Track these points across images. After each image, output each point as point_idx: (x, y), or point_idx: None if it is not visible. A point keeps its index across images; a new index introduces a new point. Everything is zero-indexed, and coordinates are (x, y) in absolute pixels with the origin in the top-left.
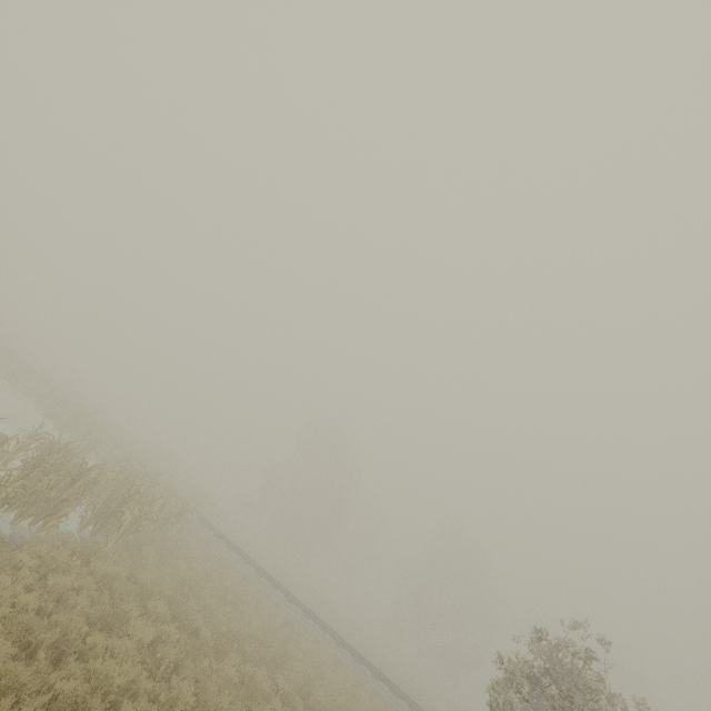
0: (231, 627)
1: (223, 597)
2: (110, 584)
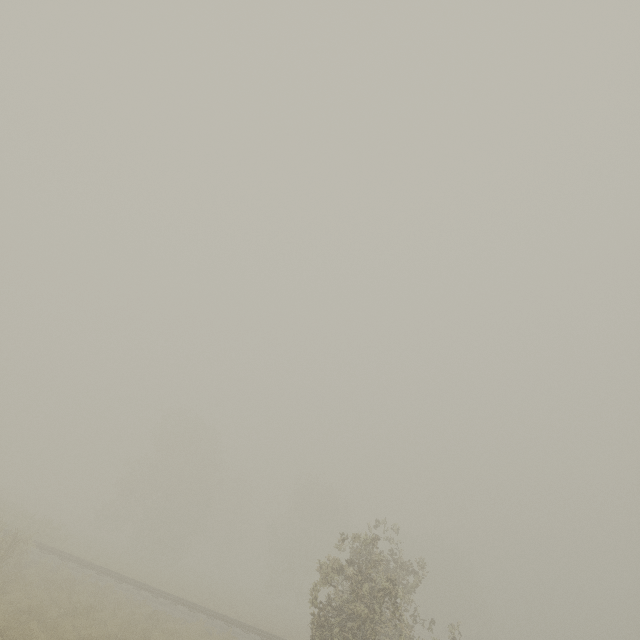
0: (82, 635)
1: (72, 611)
2: None
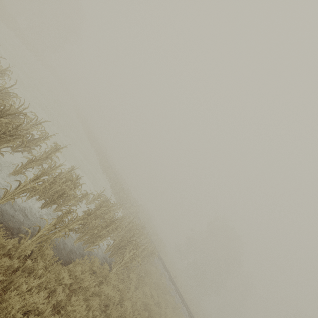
0: None
1: None
2: (107, 304)
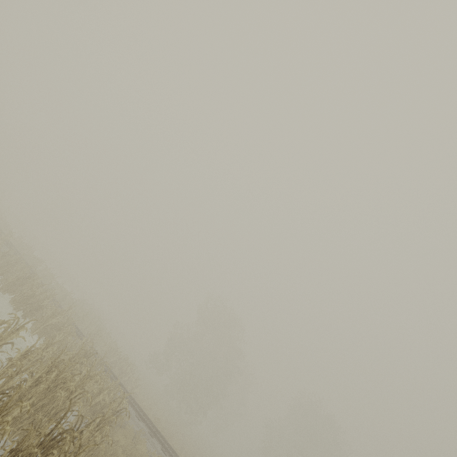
0: None
1: None
2: None
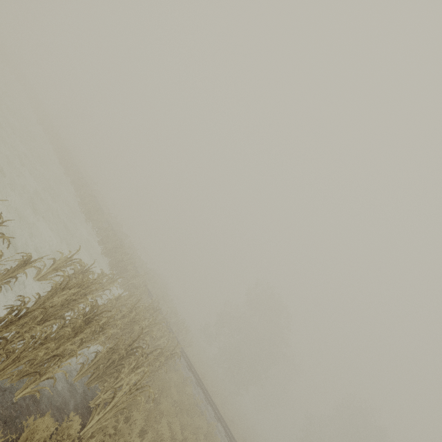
0: None
1: None
2: None
